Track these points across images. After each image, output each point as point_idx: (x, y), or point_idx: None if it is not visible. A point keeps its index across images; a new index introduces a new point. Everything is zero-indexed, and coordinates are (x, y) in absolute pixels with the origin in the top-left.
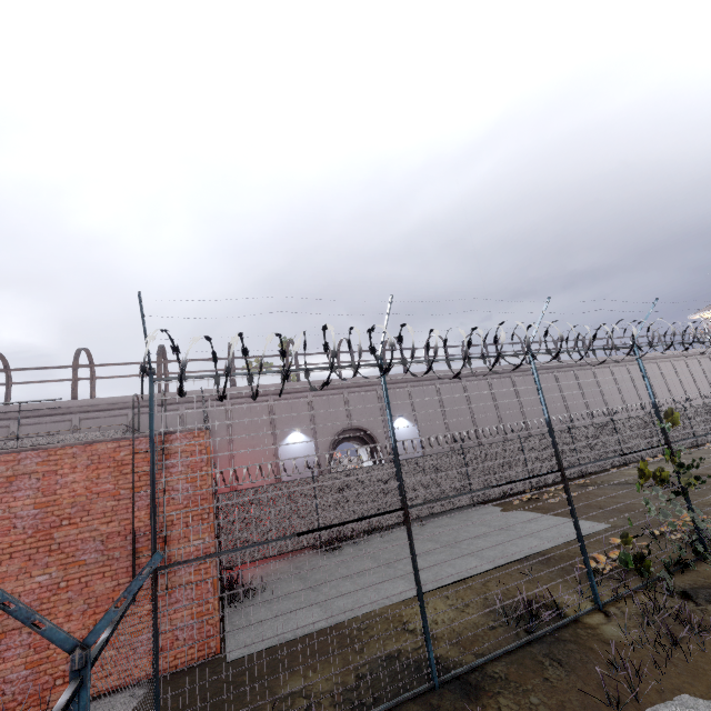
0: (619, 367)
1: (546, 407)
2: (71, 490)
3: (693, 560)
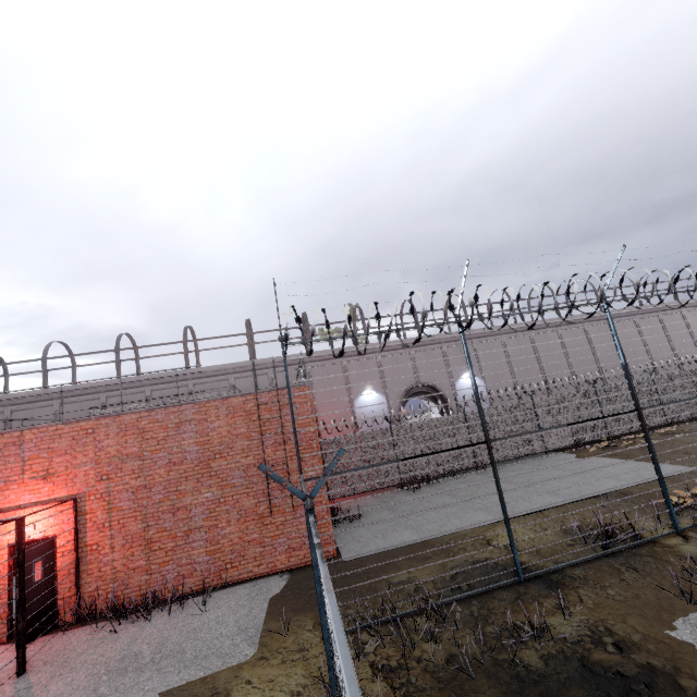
0: None
1: (621, 352)
2: (218, 433)
3: None
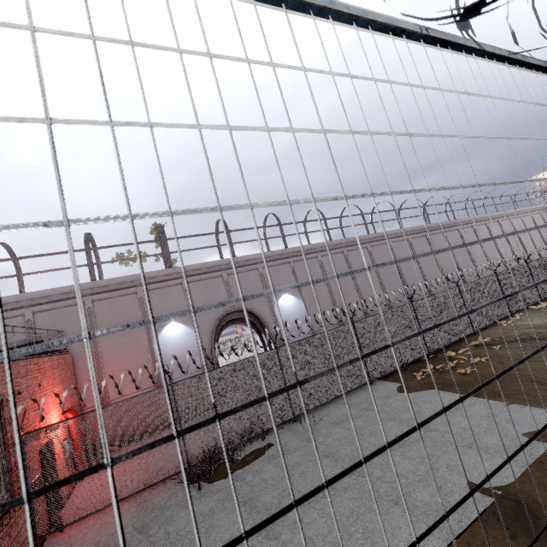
0: (480, 225)
1: None
2: None
3: None
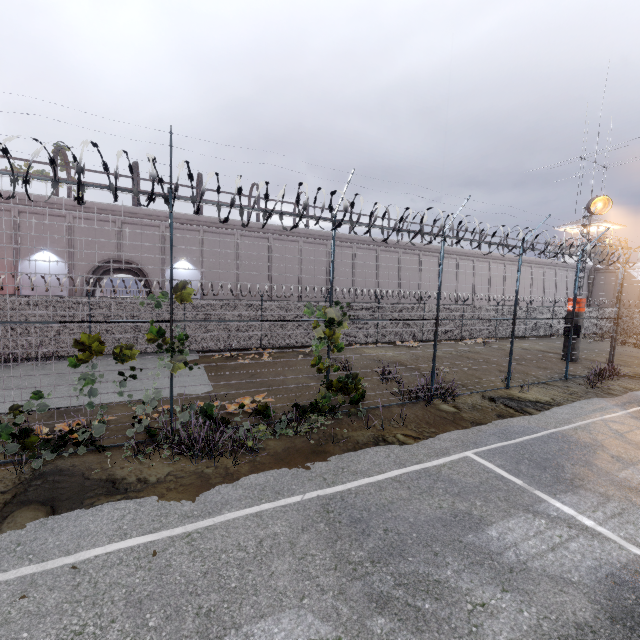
0: (449, 258)
1: None
2: None
3: (143, 441)
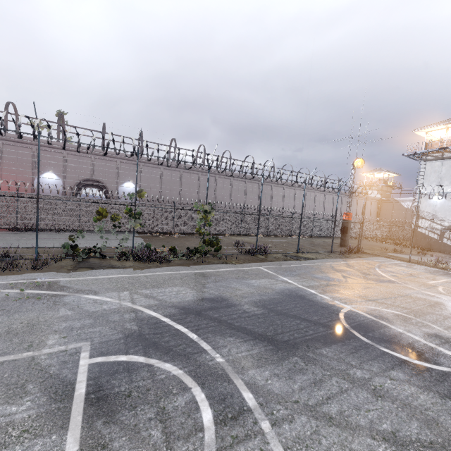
0: (290, 189)
1: (38, 166)
2: None
3: (120, 256)
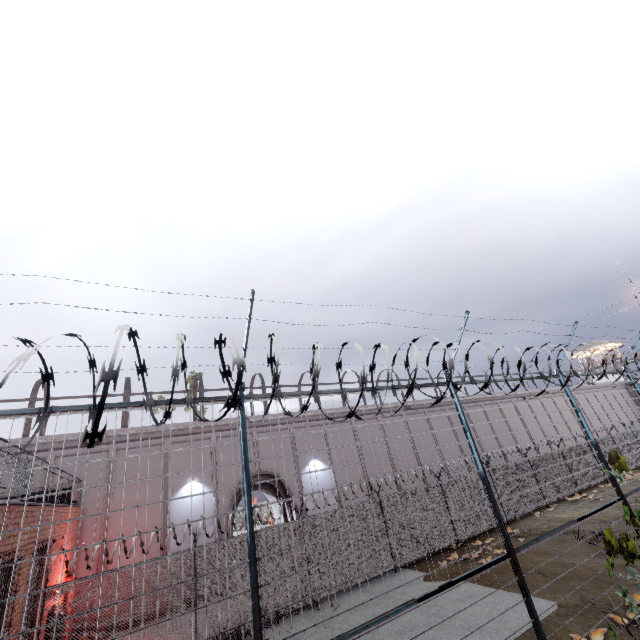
0: (520, 401)
1: (478, 455)
2: None
3: None
